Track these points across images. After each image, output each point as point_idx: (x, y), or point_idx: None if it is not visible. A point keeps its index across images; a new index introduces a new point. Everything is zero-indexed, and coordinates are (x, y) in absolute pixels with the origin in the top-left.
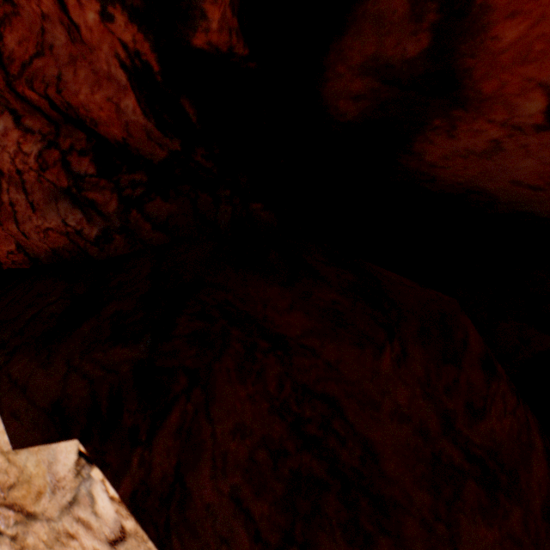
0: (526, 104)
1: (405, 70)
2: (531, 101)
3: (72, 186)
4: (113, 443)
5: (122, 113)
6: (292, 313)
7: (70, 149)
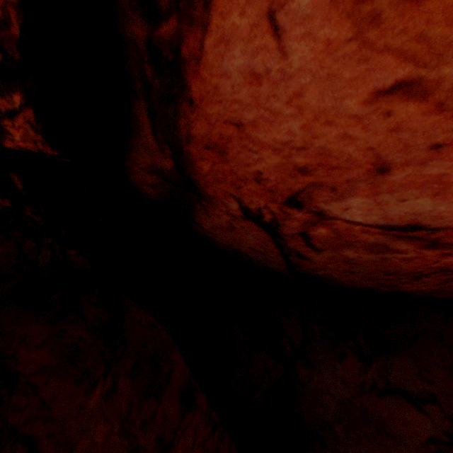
0: (230, 203)
1: (170, 175)
2: (232, 203)
3: None
4: None
5: None
6: (40, 349)
7: None
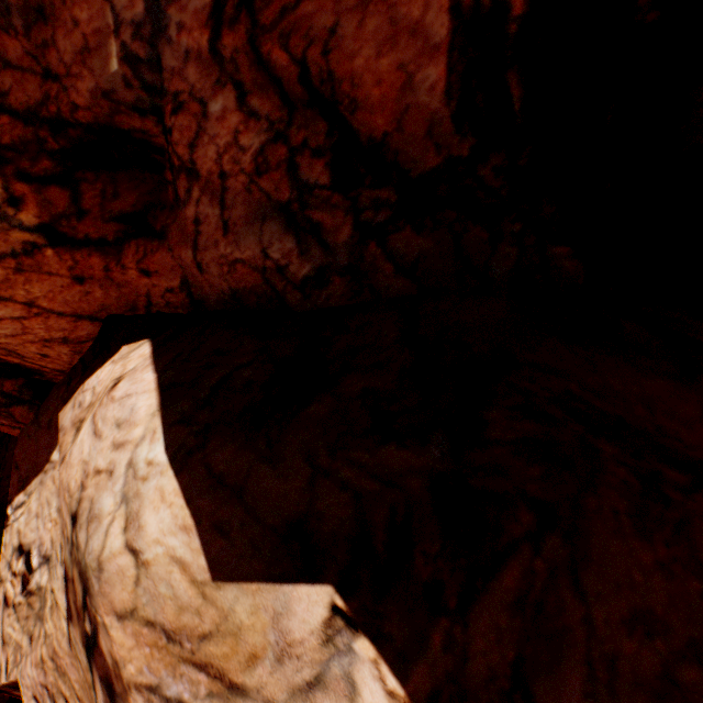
0: None
1: None
2: None
3: (293, 201)
4: (395, 603)
5: (408, 91)
6: None
7: (302, 146)
